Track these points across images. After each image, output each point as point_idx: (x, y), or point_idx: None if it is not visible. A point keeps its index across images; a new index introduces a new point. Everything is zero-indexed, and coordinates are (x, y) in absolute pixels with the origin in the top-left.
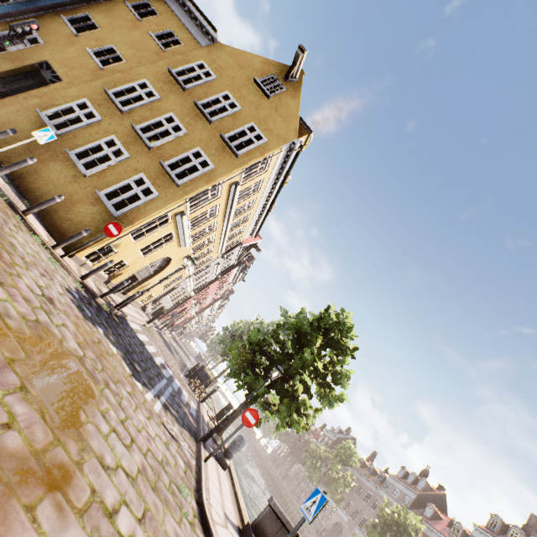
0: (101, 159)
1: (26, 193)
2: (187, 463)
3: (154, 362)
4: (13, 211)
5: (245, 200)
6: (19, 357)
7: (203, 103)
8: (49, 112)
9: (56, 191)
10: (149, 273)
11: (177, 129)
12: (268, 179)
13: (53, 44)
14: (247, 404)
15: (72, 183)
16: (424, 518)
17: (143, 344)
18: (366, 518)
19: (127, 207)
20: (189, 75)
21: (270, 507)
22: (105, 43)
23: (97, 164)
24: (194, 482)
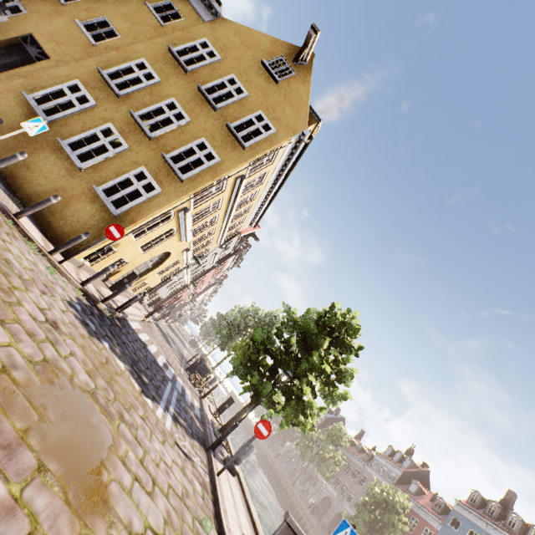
0: (98, 150)
1: (15, 188)
2: (203, 484)
3: (158, 364)
4: (3, 215)
5: (248, 193)
6: (32, 422)
7: (207, 88)
8: (37, 95)
9: (49, 186)
10: (148, 267)
11: (179, 117)
12: (273, 170)
13: (37, 13)
14: (252, 403)
15: (66, 177)
16: (409, 494)
17: (145, 346)
18: (354, 493)
19: (128, 205)
20: (191, 54)
21: (286, 523)
22: (96, 14)
23: (93, 156)
24: (211, 505)
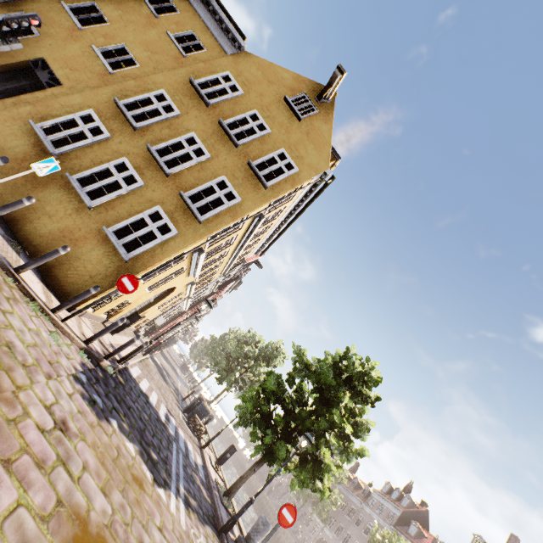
0: (110, 187)
1: (14, 228)
2: None
3: (161, 420)
4: (2, 271)
5: (262, 227)
6: None
7: (229, 123)
8: (46, 125)
9: (53, 226)
10: (149, 302)
11: (199, 152)
12: (289, 206)
13: (51, 37)
14: (261, 460)
15: (73, 216)
16: (409, 537)
17: (147, 398)
18: (350, 534)
19: (141, 248)
20: (213, 87)
21: None
22: (115, 41)
23: (104, 193)
24: None
